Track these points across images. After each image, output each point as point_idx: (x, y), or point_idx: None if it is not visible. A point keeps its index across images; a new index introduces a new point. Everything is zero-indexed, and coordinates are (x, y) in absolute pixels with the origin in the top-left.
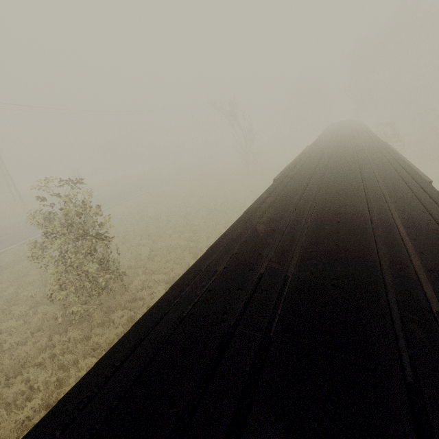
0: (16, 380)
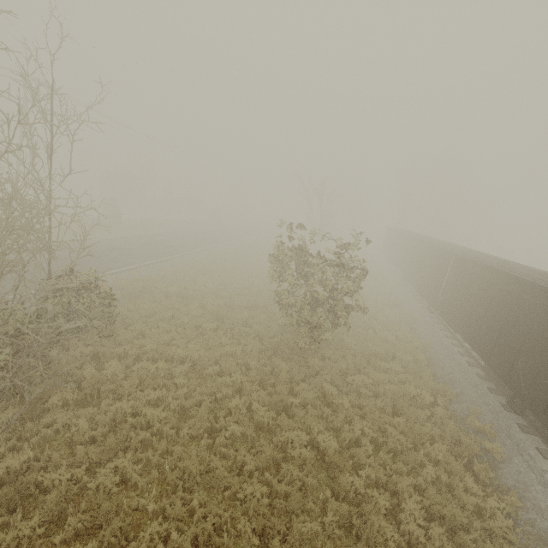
0: (297, 389)
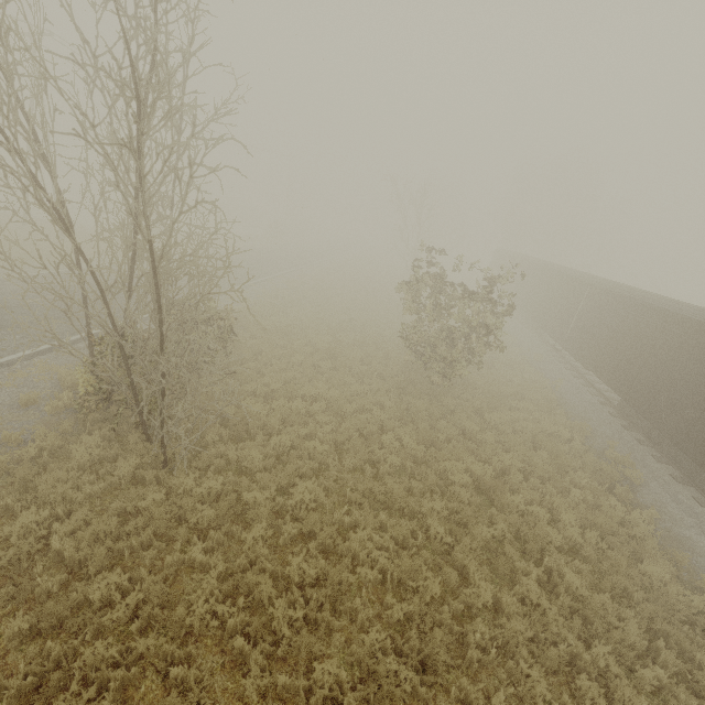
0: (439, 426)
